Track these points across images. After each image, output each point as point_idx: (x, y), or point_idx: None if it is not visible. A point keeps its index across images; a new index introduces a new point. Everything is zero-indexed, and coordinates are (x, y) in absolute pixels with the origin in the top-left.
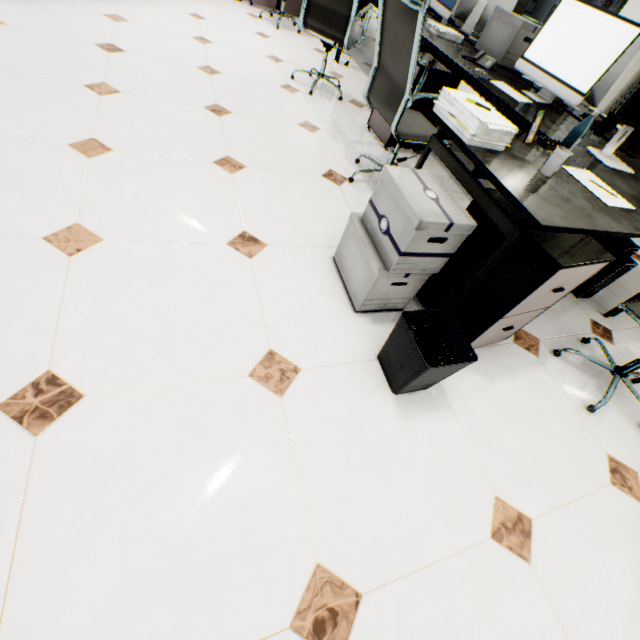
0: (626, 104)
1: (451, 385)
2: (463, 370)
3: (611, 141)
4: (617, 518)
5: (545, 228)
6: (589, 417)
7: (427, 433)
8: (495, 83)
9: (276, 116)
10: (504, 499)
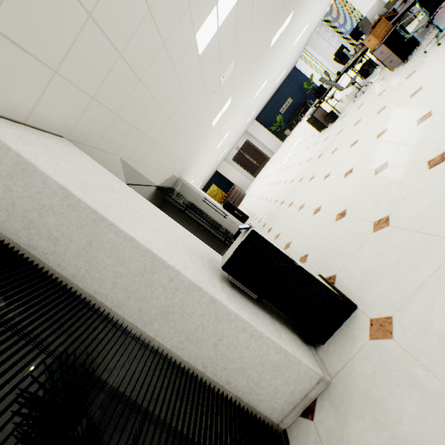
0: None
1: None
2: None
3: None
4: None
5: None
6: None
7: None
8: None
9: None
10: None
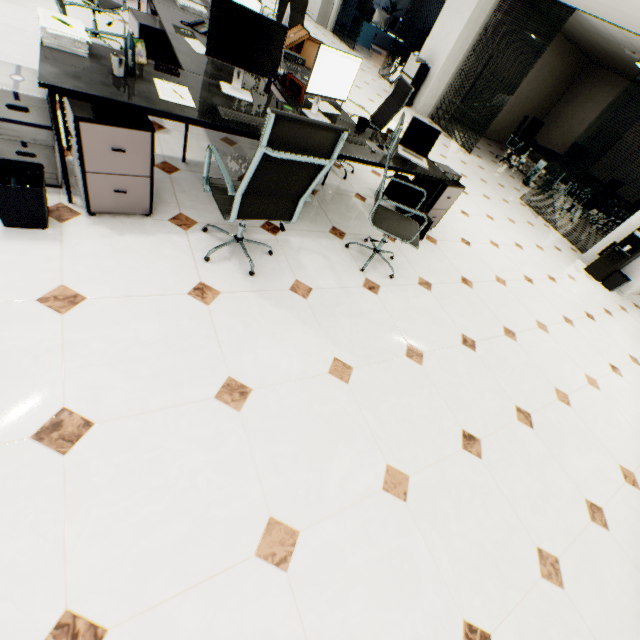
0: (207, 43)
1: (75, 231)
2: (96, 226)
3: (233, 78)
4: (175, 308)
5: (48, 87)
6: (204, 264)
7: (22, 249)
8: (189, 40)
9: (23, 56)
10: (70, 287)
